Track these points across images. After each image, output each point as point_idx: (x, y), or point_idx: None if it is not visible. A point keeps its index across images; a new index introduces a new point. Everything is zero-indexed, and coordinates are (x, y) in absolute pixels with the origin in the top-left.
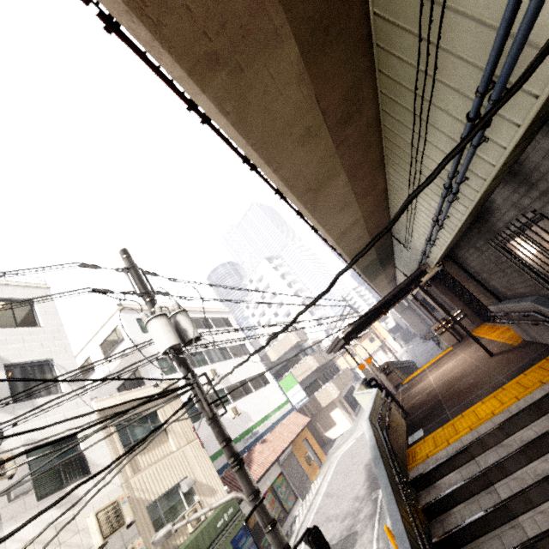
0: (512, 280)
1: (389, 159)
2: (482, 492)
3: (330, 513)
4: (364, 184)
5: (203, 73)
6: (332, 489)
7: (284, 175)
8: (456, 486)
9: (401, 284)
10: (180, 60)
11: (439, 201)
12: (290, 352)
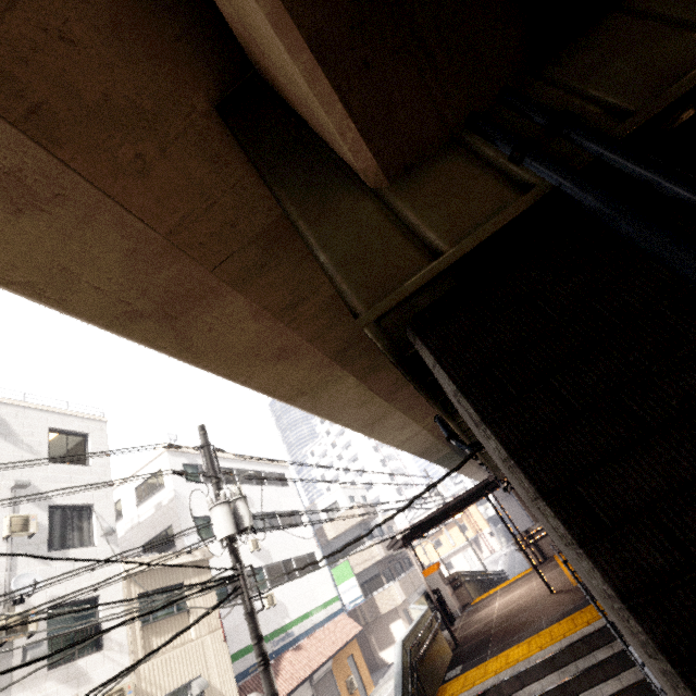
0: None
1: None
2: None
3: None
4: (421, 413)
5: (294, 399)
6: None
7: (344, 422)
8: None
9: (467, 492)
10: (282, 399)
11: None
12: (352, 530)
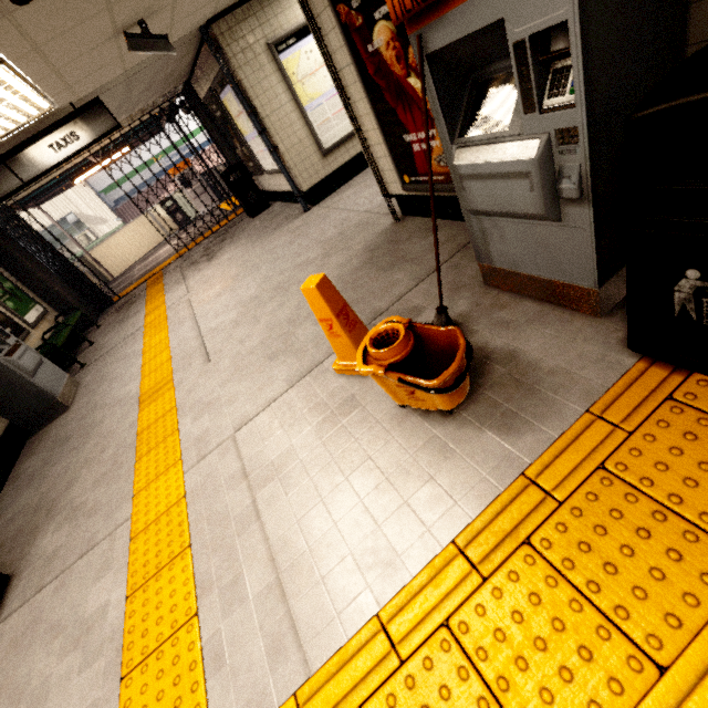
0: None
1: None
2: None
3: None
4: None
5: None
6: None
7: None
8: None
9: None
10: None
11: None
12: None
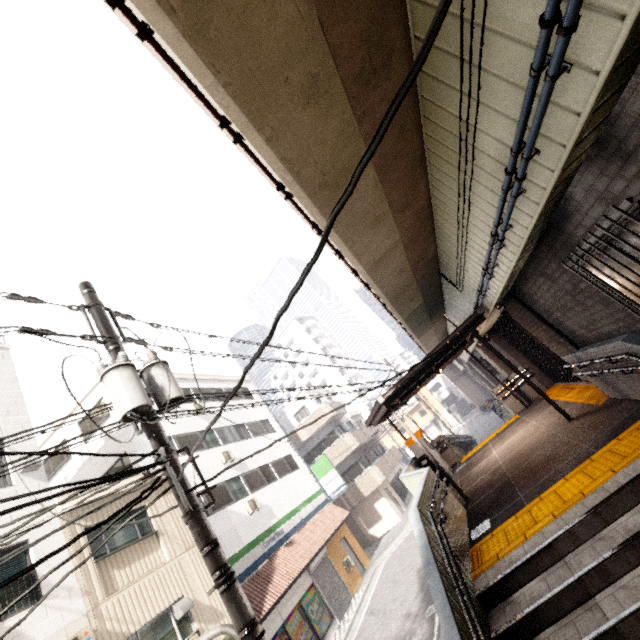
0: (594, 316)
1: (432, 153)
2: (578, 609)
3: (375, 638)
4: (400, 191)
5: None
6: (377, 604)
7: (284, 152)
8: (542, 601)
9: (454, 332)
10: None
11: (499, 199)
12: (324, 428)
